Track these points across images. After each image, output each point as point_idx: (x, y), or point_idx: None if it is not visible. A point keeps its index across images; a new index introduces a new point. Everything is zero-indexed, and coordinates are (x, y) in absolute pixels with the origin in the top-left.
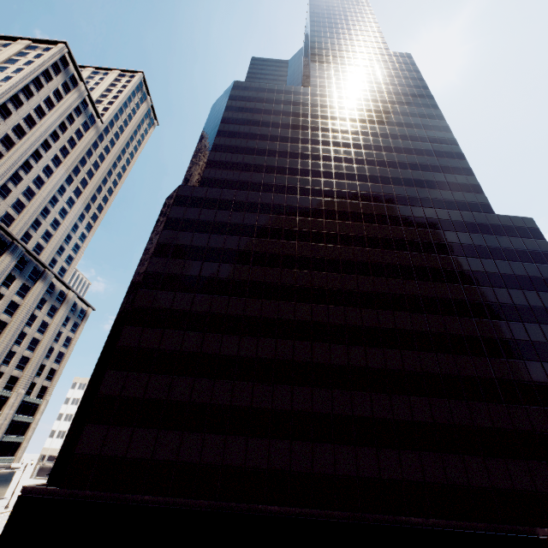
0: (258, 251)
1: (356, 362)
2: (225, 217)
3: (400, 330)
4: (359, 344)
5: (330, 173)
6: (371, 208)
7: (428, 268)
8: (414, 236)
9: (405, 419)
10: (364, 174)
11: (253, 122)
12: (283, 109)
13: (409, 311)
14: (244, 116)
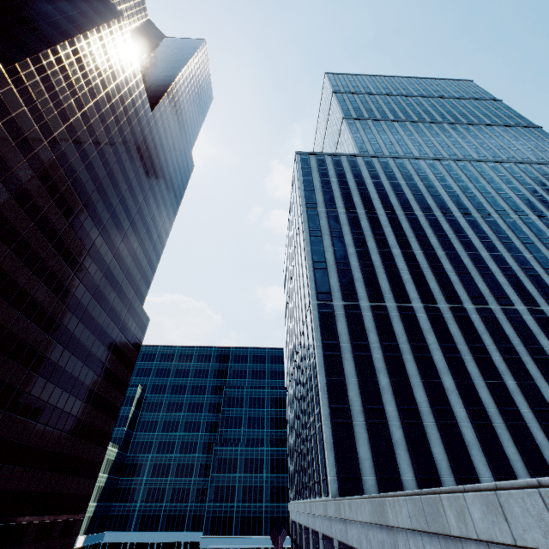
0: (5, 214)
1: (3, 375)
2: (3, 142)
3: (50, 360)
4: (16, 360)
5: (108, 199)
6: (105, 252)
7: (97, 321)
8: (108, 293)
9: (1, 434)
10: (122, 222)
11: (104, 79)
12: (128, 104)
13: (66, 347)
14: (104, 63)
